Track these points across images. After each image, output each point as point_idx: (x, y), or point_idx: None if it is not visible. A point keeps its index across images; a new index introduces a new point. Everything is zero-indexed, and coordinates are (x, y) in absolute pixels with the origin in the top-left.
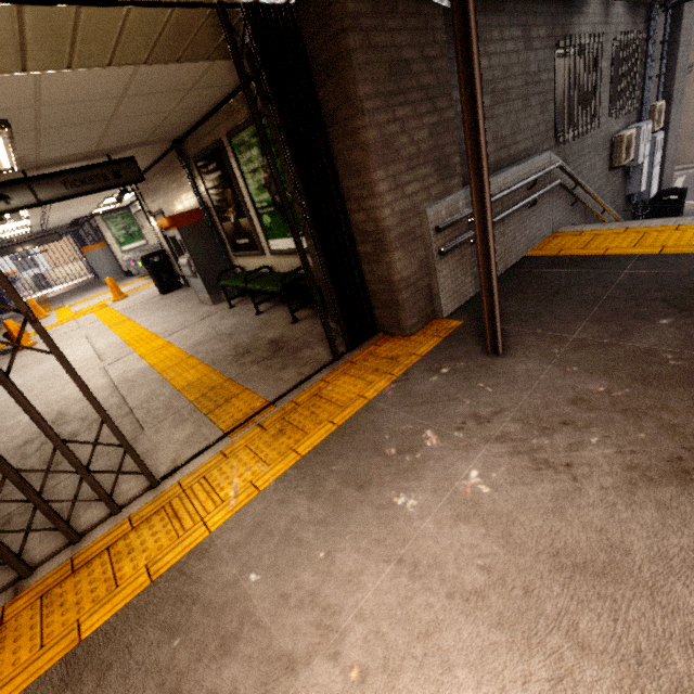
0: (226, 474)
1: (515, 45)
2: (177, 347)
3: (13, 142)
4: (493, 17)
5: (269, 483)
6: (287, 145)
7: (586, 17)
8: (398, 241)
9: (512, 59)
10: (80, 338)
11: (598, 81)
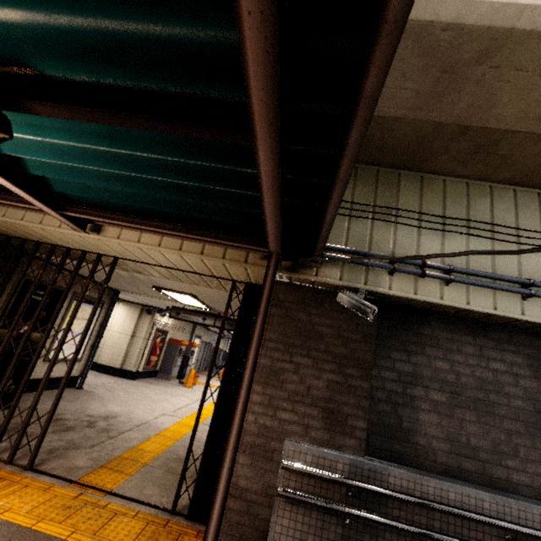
0: (26, 494)
1: (511, 367)
2: (190, 431)
3: (199, 301)
4: (467, 337)
5: (4, 518)
6: (231, 344)
7: None
8: (250, 447)
9: (502, 377)
10: (199, 397)
11: None
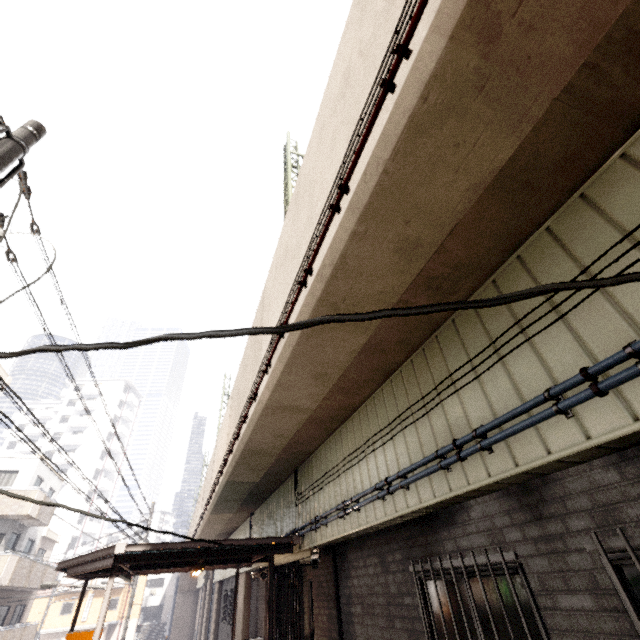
0: None
1: (375, 568)
2: None
3: None
4: (359, 552)
5: None
6: None
7: (466, 525)
8: None
9: (373, 579)
10: None
11: (559, 636)
